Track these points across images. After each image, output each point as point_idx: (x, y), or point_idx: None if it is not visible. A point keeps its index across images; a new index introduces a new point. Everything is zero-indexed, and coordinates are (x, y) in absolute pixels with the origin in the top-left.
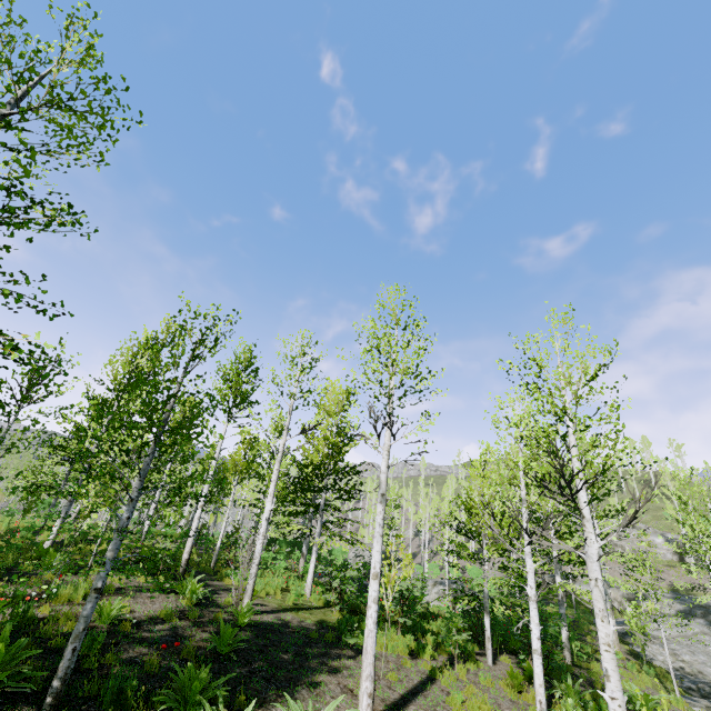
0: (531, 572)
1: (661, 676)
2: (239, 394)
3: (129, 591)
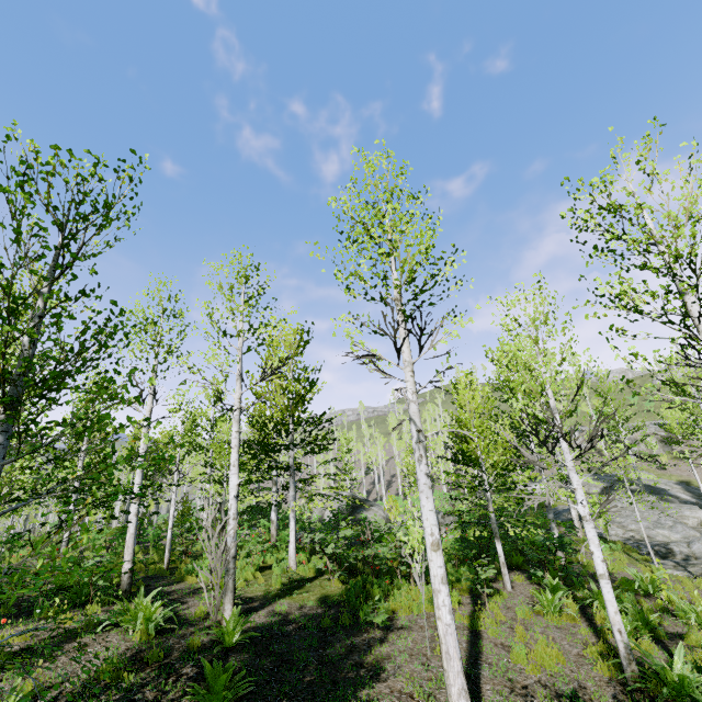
0: (580, 489)
1: (626, 549)
2: (162, 347)
3: (40, 650)
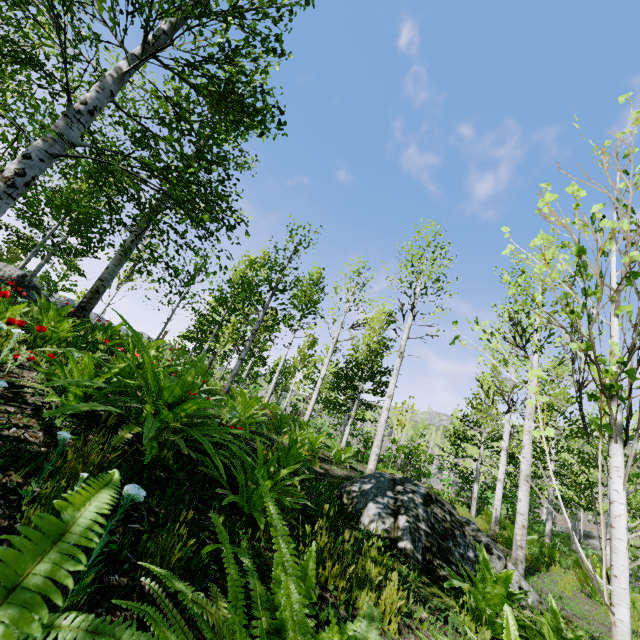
0: (507, 432)
1: None
2: (310, 301)
3: None
